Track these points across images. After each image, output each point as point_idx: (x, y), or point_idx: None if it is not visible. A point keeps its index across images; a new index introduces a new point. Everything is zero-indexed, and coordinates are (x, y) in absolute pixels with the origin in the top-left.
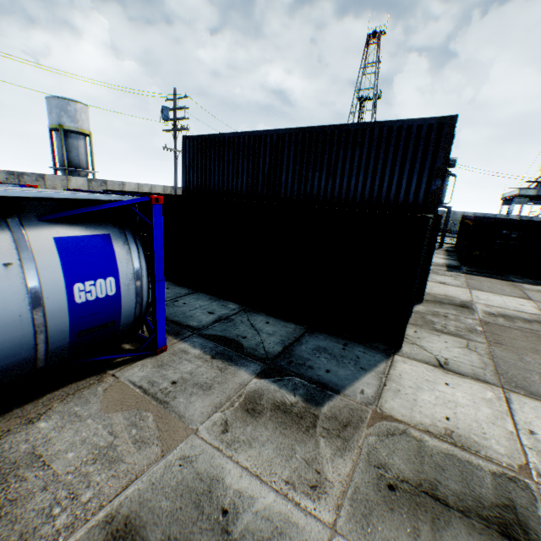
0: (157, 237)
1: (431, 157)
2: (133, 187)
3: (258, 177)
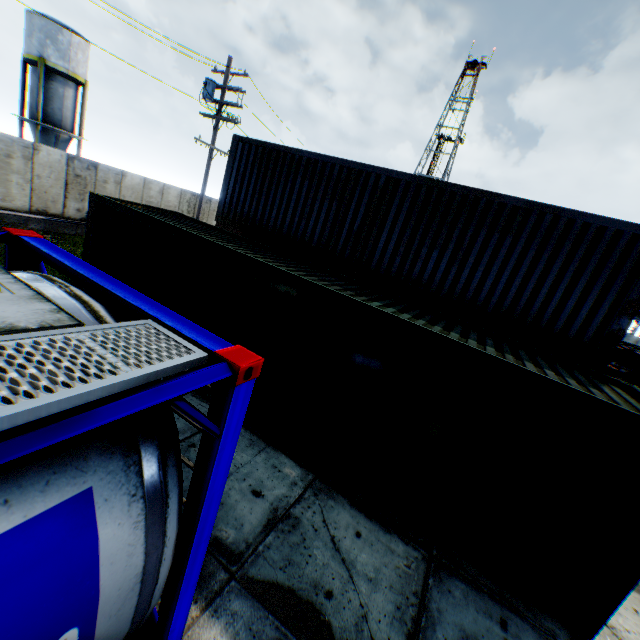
0: (223, 455)
1: (623, 282)
2: (136, 181)
3: (340, 231)
